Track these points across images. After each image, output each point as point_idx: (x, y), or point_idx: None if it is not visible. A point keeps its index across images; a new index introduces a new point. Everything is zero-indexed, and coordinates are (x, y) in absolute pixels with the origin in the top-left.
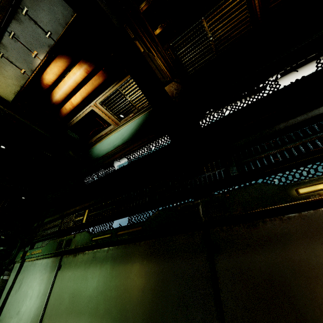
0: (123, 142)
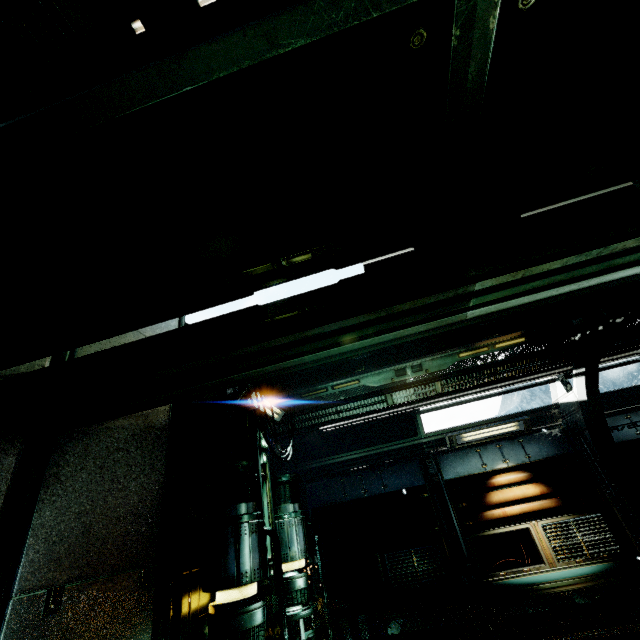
0: (585, 574)
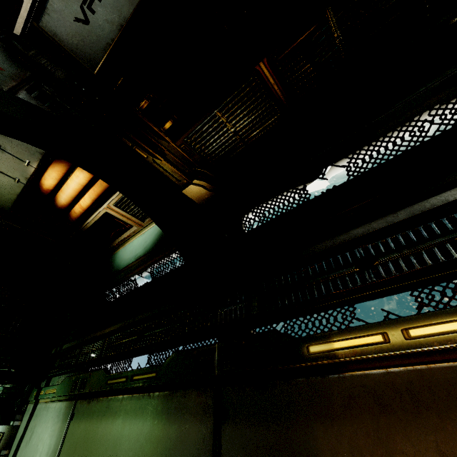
0: (145, 252)
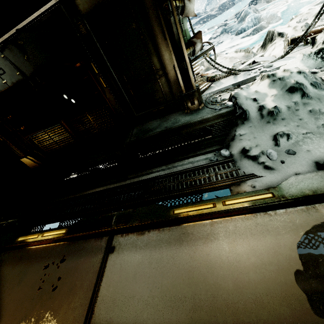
0: None
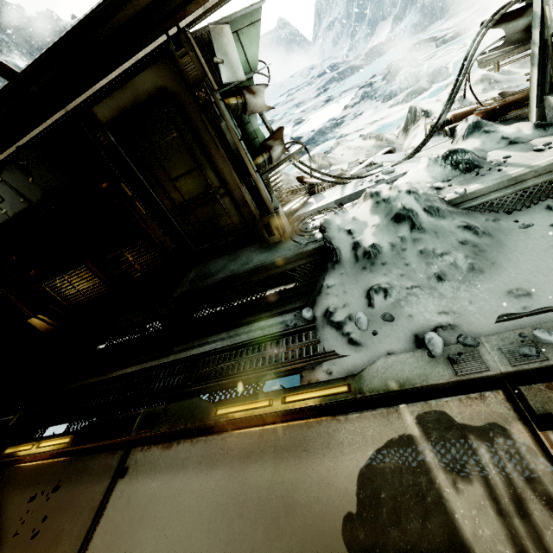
0: None
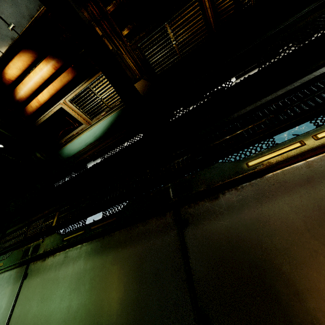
0: (96, 139)
